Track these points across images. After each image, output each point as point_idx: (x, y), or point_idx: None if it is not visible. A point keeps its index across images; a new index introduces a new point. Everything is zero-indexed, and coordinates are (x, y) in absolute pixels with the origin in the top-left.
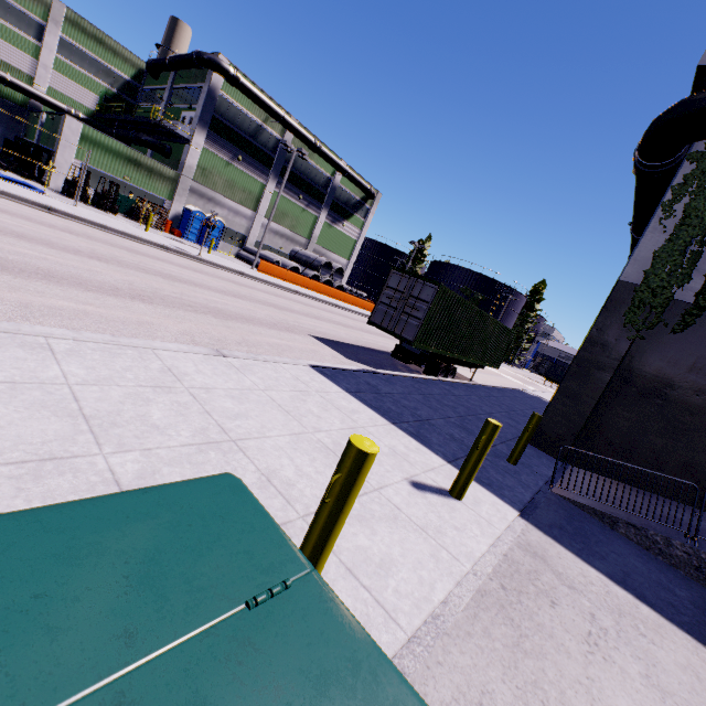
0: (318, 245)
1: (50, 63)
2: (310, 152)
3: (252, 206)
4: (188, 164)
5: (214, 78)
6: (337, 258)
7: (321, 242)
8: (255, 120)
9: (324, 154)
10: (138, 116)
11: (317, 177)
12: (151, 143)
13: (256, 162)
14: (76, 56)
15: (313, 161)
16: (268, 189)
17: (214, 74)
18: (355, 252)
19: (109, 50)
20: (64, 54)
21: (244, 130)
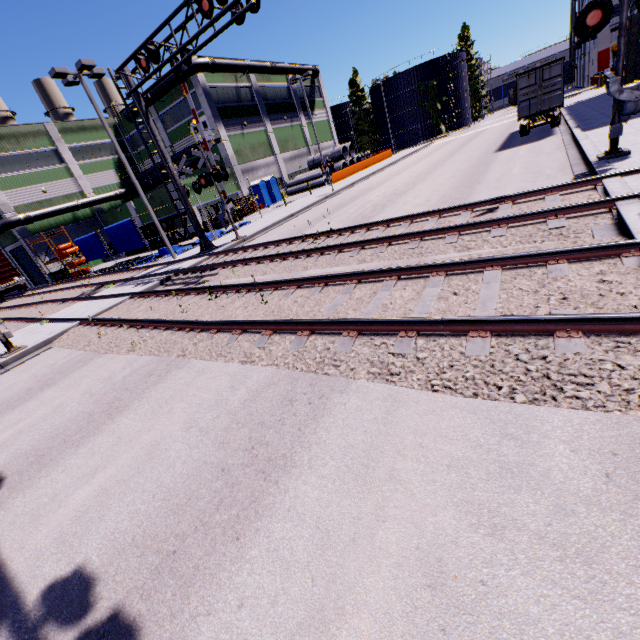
0: (313, 145)
1: (79, 173)
2: (268, 78)
3: (270, 153)
4: (230, 157)
5: (199, 79)
6: (327, 145)
7: (313, 141)
8: (232, 87)
9: (280, 70)
10: (179, 152)
11: (281, 93)
12: (193, 165)
13: (252, 118)
14: (83, 154)
15: (273, 83)
16: (269, 131)
17: (197, 75)
18: (332, 129)
19: (91, 130)
20: (78, 159)
21: (232, 101)
